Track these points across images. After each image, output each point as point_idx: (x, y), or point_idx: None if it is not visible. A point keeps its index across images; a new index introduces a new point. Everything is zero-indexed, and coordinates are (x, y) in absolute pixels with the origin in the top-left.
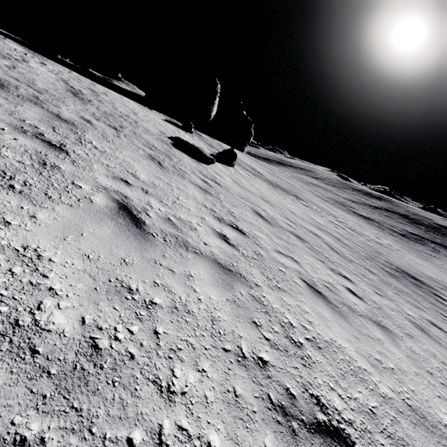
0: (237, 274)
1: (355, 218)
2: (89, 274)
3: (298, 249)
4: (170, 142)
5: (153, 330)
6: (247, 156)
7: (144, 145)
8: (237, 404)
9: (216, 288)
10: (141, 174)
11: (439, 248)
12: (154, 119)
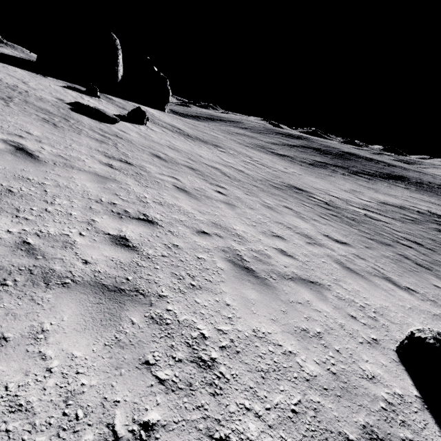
0: (113, 179)
1: (271, 157)
2: (0, 173)
3: (185, 174)
4: (68, 108)
5: (44, 190)
6: (169, 115)
7: (38, 111)
8: (91, 209)
9: (92, 182)
10: (34, 131)
11: (338, 169)
12: (49, 86)
